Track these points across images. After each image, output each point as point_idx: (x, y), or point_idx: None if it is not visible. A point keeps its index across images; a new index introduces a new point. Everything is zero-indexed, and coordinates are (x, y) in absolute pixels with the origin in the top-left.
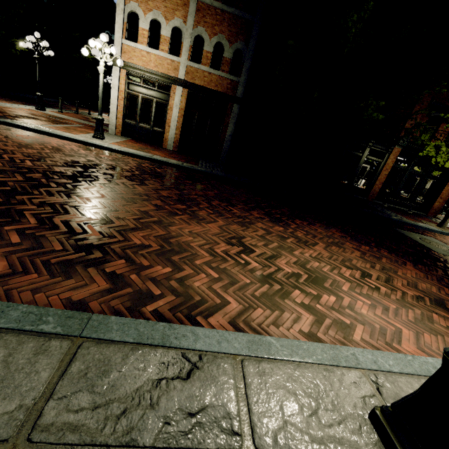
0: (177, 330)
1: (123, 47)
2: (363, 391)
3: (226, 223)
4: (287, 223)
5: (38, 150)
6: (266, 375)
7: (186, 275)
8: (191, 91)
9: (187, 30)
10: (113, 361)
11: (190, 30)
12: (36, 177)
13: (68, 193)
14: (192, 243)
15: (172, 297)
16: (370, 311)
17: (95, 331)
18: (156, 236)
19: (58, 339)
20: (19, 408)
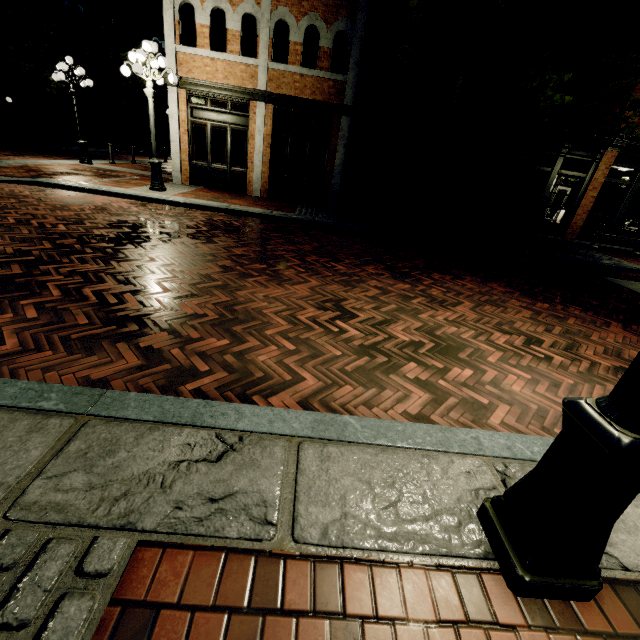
0: (215, 408)
1: (179, 57)
2: (477, 483)
3: (323, 283)
4: (418, 279)
5: (77, 212)
6: (331, 460)
7: (249, 348)
8: (278, 107)
9: (263, 15)
10: (123, 441)
11: (267, 15)
12: (68, 243)
13: (106, 260)
14: (266, 309)
15: (224, 374)
16: (527, 387)
17: (106, 408)
18: (217, 303)
19: (59, 417)
20: (0, 486)
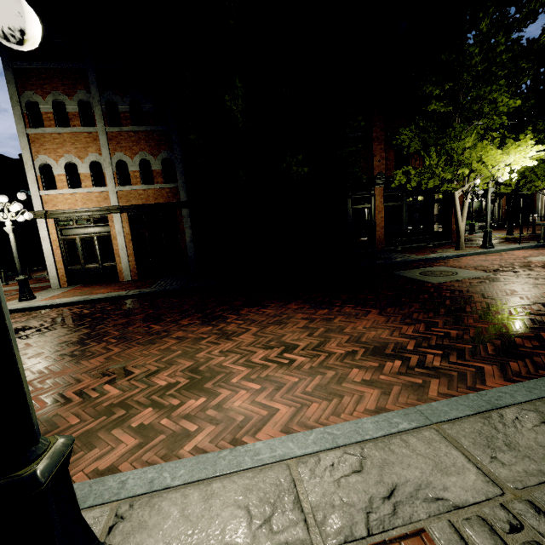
0: None
1: (44, 198)
2: None
3: (125, 348)
4: (225, 318)
5: None
6: None
7: None
8: (131, 213)
9: (105, 160)
10: None
11: (108, 159)
12: None
13: None
14: (36, 394)
15: None
16: (250, 399)
17: None
18: None
19: None
20: None
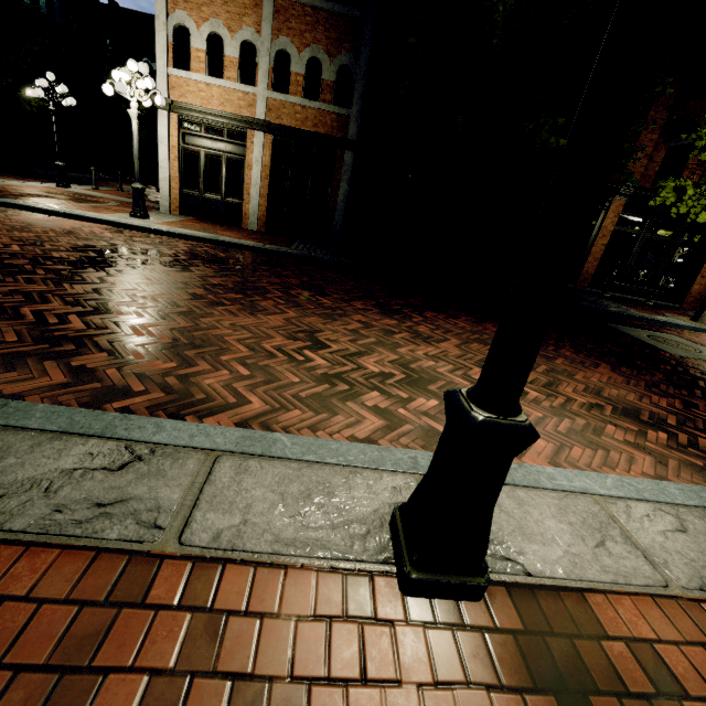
0: (133, 422)
1: (171, 80)
2: (401, 497)
3: (301, 315)
4: (408, 316)
5: (38, 234)
6: (247, 473)
7: (198, 371)
8: (277, 137)
9: (263, 44)
10: (15, 448)
11: (267, 43)
12: (18, 263)
13: (59, 281)
14: (229, 336)
15: (160, 395)
16: None
17: (5, 418)
18: (174, 328)
19: None
20: None
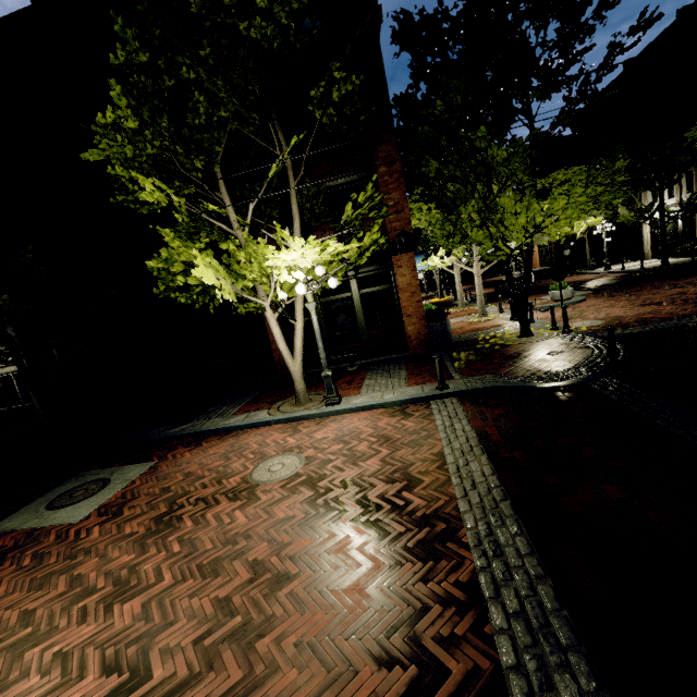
0: None
1: None
2: None
3: None
4: None
5: None
6: None
7: None
8: None
9: None
10: None
11: None
12: None
13: None
14: None
15: None
16: None
17: None
18: None
19: None
20: None
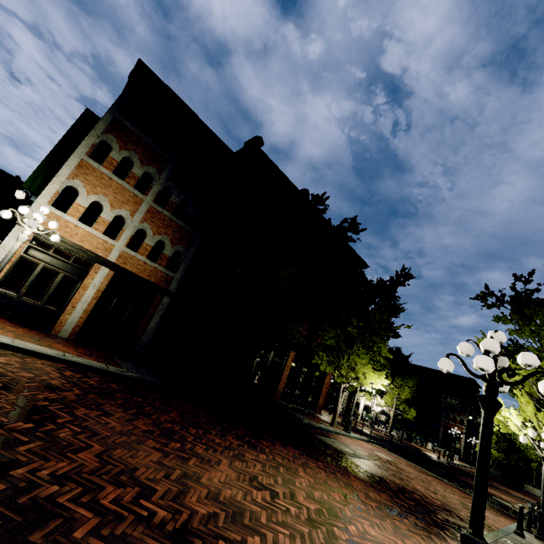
0: None
1: None
2: None
3: (229, 460)
4: (261, 447)
5: None
6: None
7: (273, 539)
8: (118, 274)
9: (133, 222)
10: None
11: (136, 223)
12: None
13: (58, 450)
14: (236, 496)
15: None
16: (374, 531)
17: None
18: (205, 496)
19: None
20: None
